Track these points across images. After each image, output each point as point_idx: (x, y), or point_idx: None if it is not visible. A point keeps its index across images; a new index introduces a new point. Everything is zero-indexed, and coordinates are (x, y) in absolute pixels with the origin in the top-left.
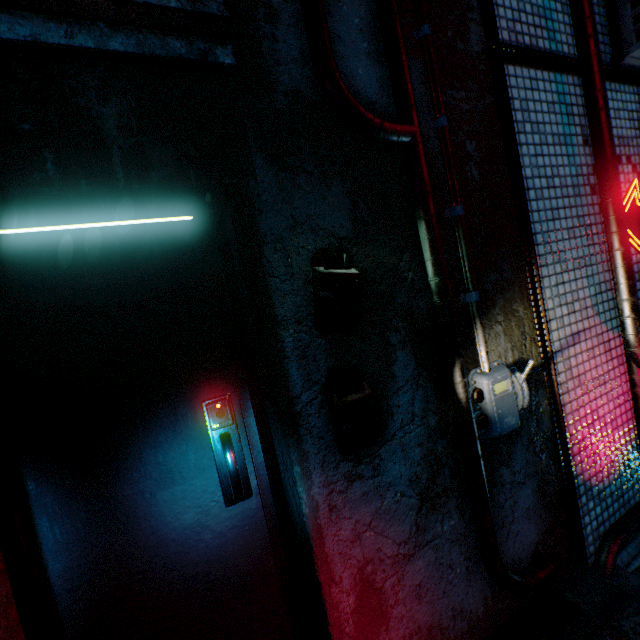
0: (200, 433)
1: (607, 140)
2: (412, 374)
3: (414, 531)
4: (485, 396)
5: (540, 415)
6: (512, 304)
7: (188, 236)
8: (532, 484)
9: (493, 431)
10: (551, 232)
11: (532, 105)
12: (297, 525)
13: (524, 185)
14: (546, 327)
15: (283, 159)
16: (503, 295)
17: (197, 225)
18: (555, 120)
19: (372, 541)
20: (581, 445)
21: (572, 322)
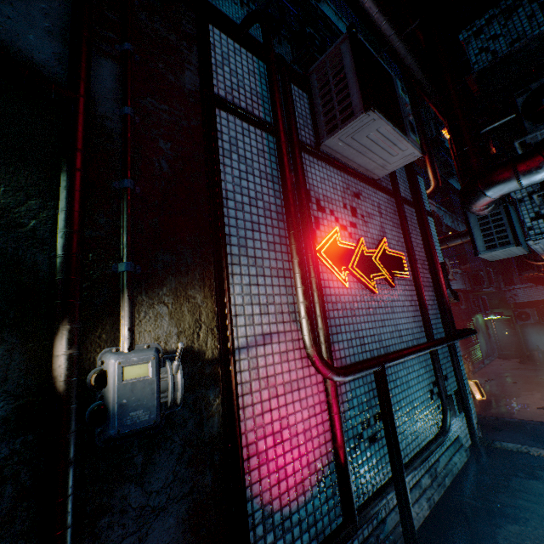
0: None
1: (288, 176)
2: None
3: None
4: (109, 380)
5: (208, 416)
6: (189, 289)
7: None
8: (179, 510)
9: (110, 428)
10: (249, 239)
11: (242, 144)
12: None
13: (224, 194)
14: (230, 320)
15: None
16: (178, 278)
17: None
18: (264, 162)
19: None
20: (263, 457)
21: (265, 322)
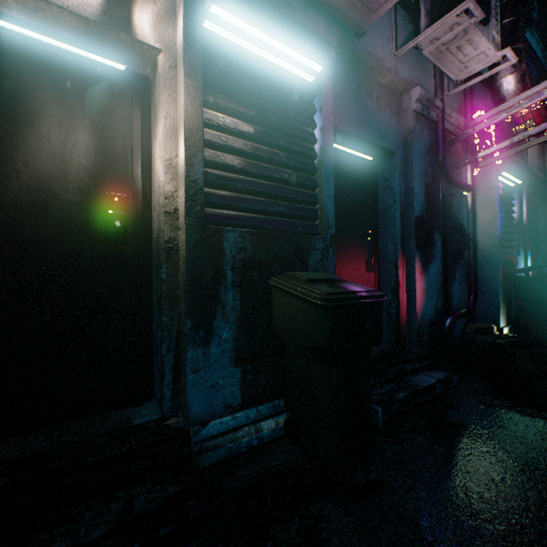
0: None
1: None
2: None
3: None
4: None
5: None
6: None
7: None
8: None
9: None
10: None
11: None
12: None
13: None
14: None
15: (541, 205)
16: None
17: None
18: None
19: None
20: None
21: None
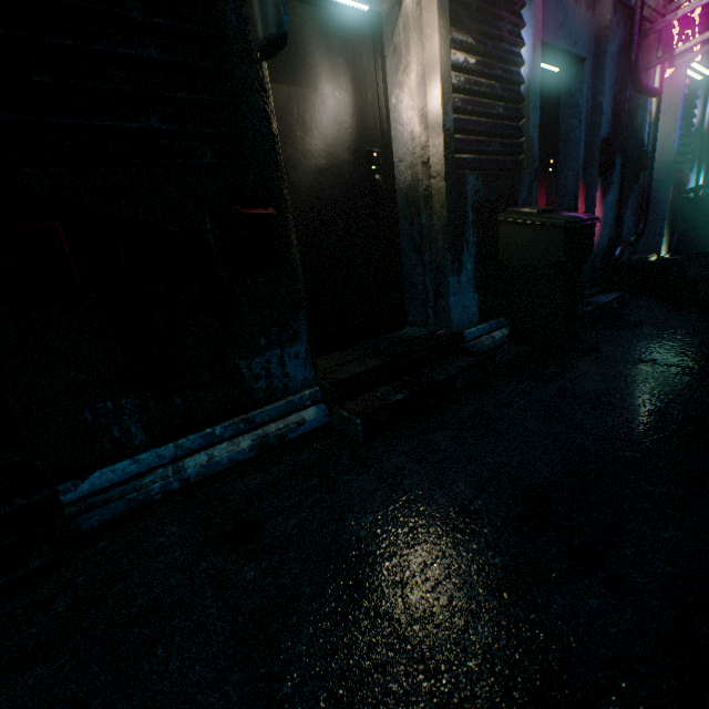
0: None
1: None
2: None
3: None
4: None
5: None
6: None
7: None
8: None
9: None
10: None
11: None
12: None
13: None
14: None
15: None
16: None
17: None
18: None
19: None
20: None
21: None
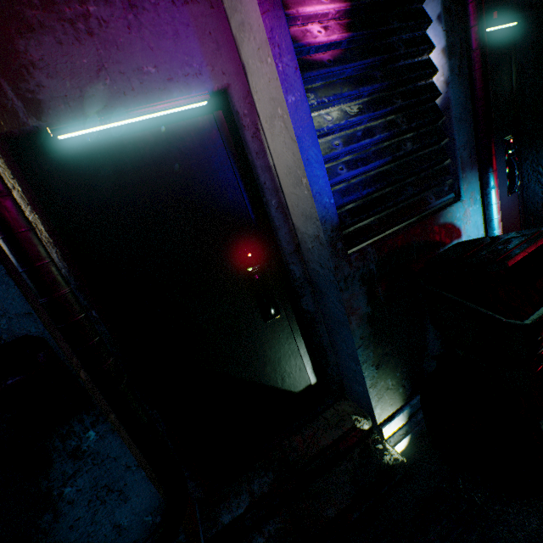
0: (502, 157)
1: None
2: None
3: None
4: None
5: None
6: None
7: (503, 39)
8: None
9: None
10: None
11: None
12: (535, 206)
13: None
14: None
15: None
16: None
17: (506, 31)
18: None
19: None
20: None
21: None
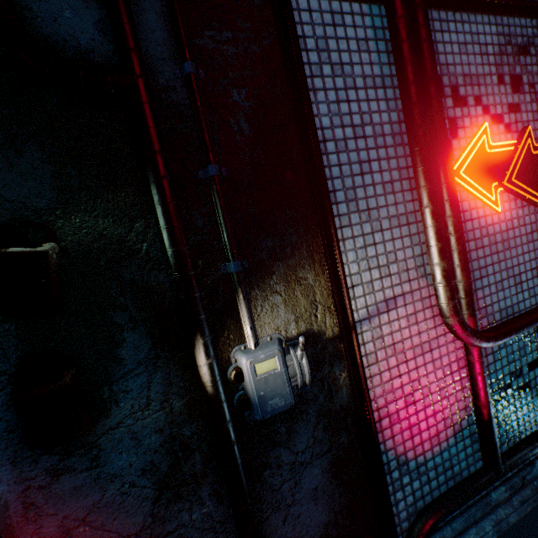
0: None
1: (410, 78)
2: (148, 355)
3: (150, 522)
4: (245, 376)
5: (336, 389)
6: (298, 271)
7: None
8: (322, 463)
9: (255, 414)
10: (359, 188)
11: (334, 43)
12: None
13: (320, 136)
14: (346, 294)
15: None
16: (285, 262)
17: None
18: (369, 59)
19: (88, 536)
20: (395, 418)
21: (386, 286)
